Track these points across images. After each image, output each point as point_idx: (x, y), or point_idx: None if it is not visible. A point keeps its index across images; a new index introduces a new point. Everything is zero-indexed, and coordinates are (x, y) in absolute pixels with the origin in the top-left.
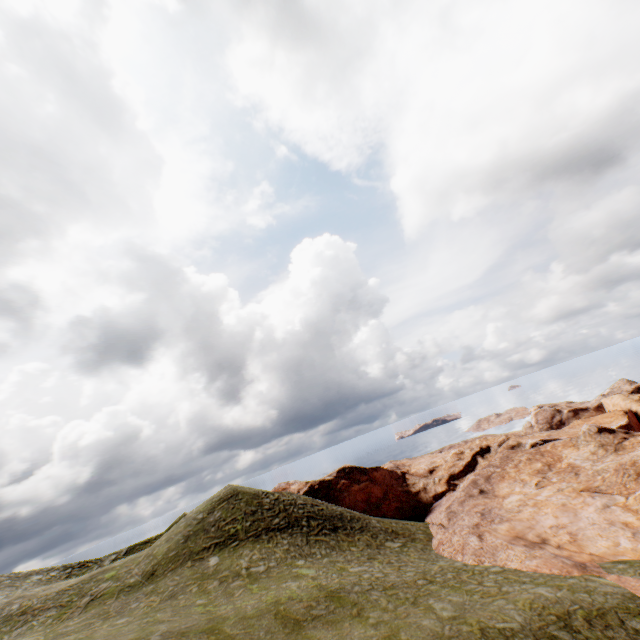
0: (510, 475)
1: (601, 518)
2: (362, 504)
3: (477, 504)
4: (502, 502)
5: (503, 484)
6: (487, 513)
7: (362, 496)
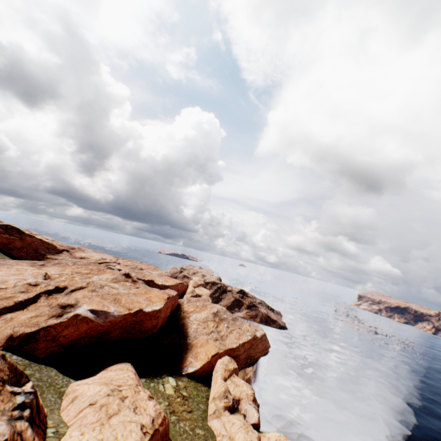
0: (67, 267)
1: (9, 279)
2: (0, 243)
3: (17, 263)
4: (20, 266)
5: (56, 268)
6: (2, 264)
7: (4, 241)
